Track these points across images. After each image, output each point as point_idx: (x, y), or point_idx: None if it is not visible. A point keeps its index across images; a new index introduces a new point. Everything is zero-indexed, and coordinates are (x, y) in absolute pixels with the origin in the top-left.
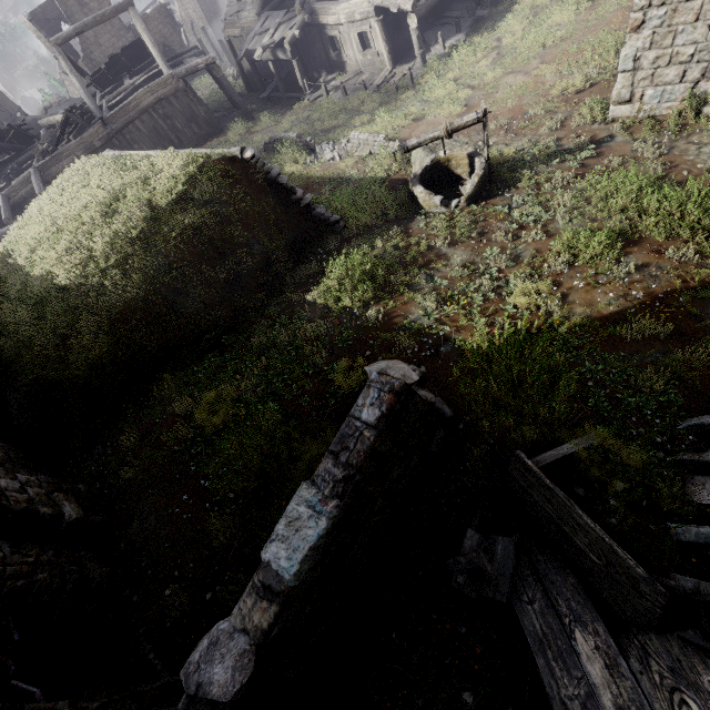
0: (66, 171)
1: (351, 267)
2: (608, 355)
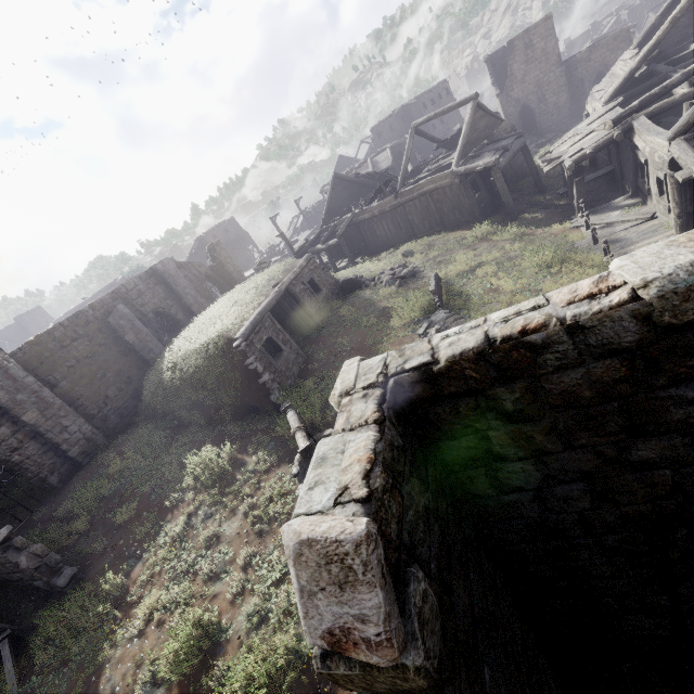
0: (273, 265)
1: (203, 459)
2: (65, 686)
